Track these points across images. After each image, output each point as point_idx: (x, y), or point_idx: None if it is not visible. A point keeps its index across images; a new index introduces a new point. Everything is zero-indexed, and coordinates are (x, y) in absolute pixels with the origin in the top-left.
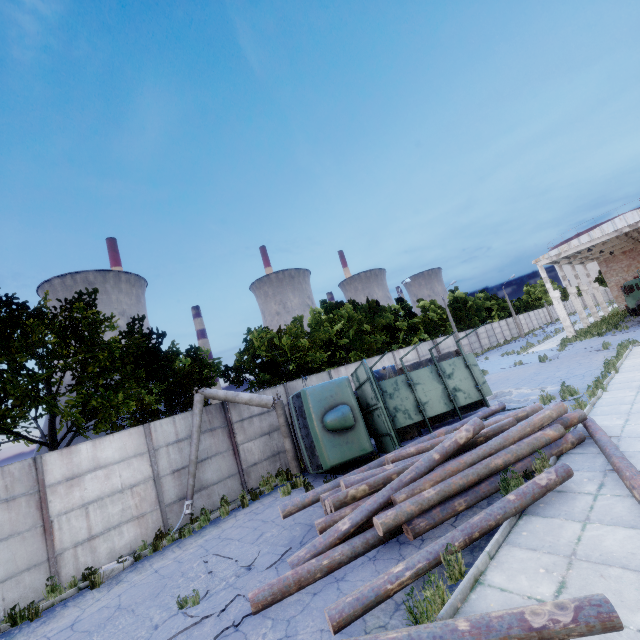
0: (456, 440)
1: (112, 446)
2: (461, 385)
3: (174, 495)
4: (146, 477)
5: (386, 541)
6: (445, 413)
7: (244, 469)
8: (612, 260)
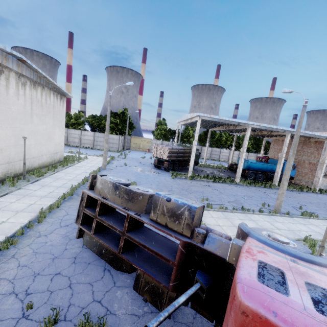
0: None
1: None
2: None
3: None
4: None
5: None
6: None
7: None
8: (277, 142)
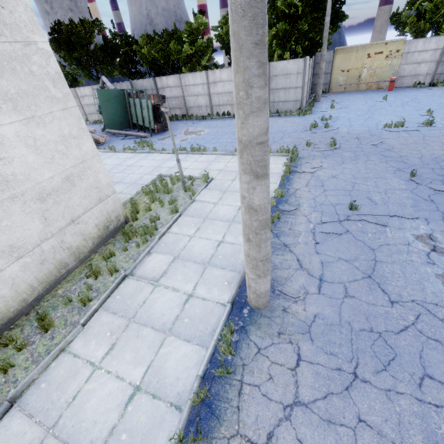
0: None
1: (87, 90)
2: (146, 116)
3: None
4: (97, 103)
5: None
6: (146, 126)
7: None
8: None
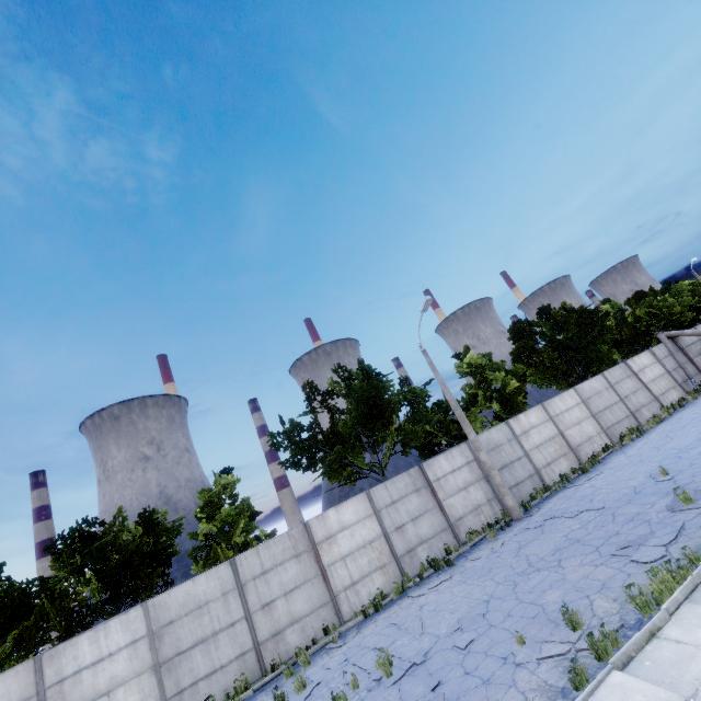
0: None
1: (644, 359)
2: None
3: (680, 380)
4: (664, 372)
5: None
6: None
7: (700, 371)
8: None
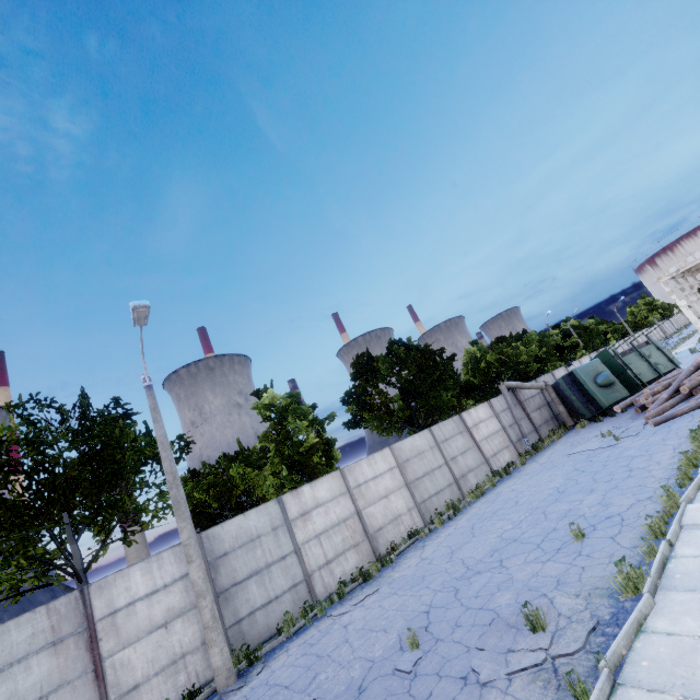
0: (697, 362)
1: (481, 411)
2: (658, 361)
3: (515, 438)
4: (500, 428)
5: (687, 398)
6: (653, 379)
7: (537, 428)
8: None
